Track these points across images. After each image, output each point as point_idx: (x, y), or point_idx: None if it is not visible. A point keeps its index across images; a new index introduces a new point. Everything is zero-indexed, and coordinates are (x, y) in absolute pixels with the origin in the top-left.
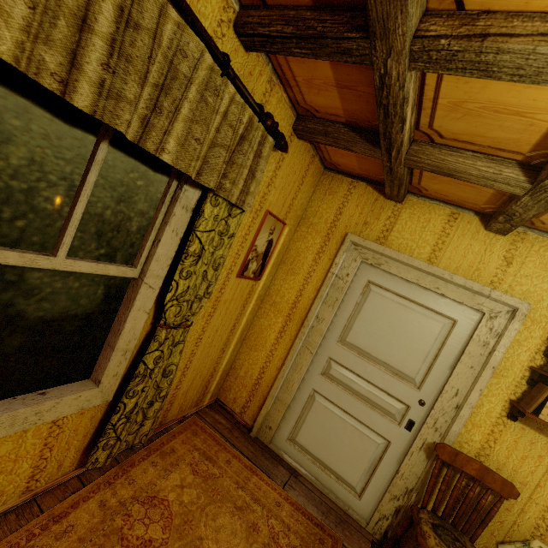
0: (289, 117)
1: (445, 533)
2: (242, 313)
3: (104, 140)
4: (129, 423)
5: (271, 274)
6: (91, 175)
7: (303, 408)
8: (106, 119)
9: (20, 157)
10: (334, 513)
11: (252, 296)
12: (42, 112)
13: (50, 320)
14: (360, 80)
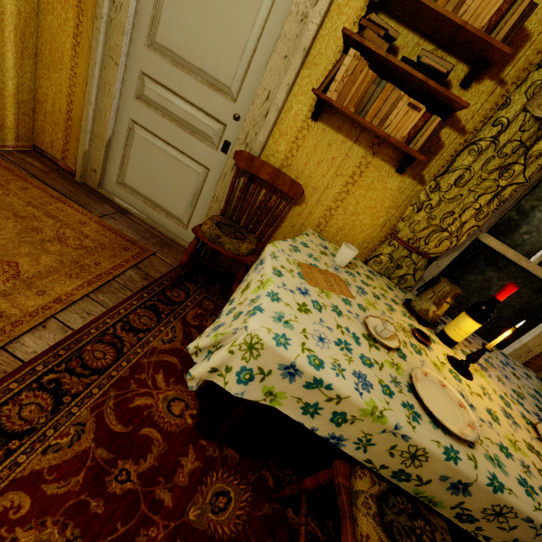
0: None
1: (230, 228)
2: None
3: None
4: None
5: None
6: None
7: (126, 146)
8: None
9: None
10: (158, 239)
11: None
12: None
13: None
14: None
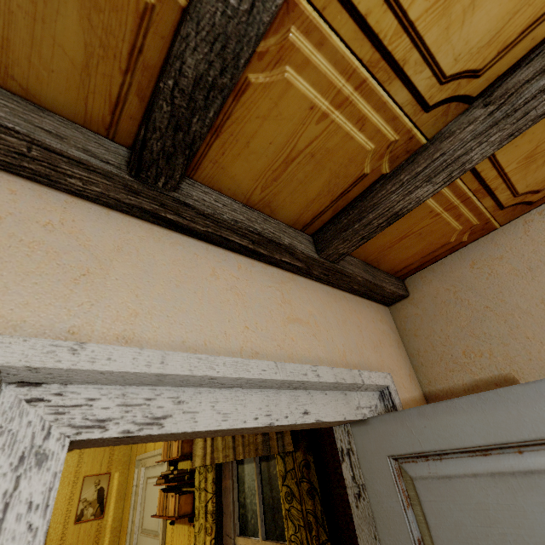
0: None
1: None
2: None
3: None
4: None
5: (118, 507)
6: None
7: None
8: None
9: None
10: None
11: (103, 531)
12: None
13: None
14: None
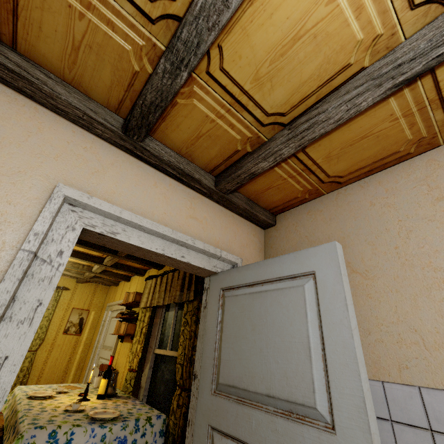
0: (73, 280)
1: None
2: (75, 352)
3: None
4: None
5: (91, 332)
6: None
7: None
8: None
9: None
10: None
11: (79, 343)
12: None
13: None
14: None
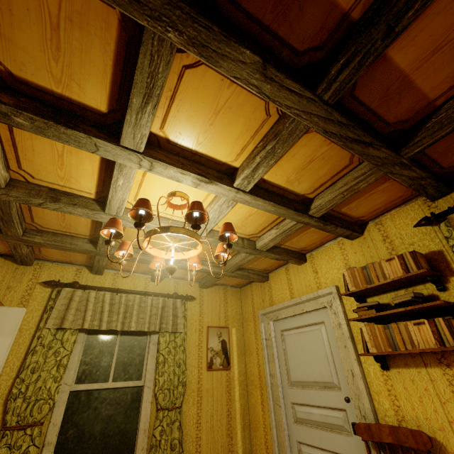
0: (194, 285)
1: None
2: (231, 399)
3: (119, 335)
4: None
5: (241, 362)
6: (116, 347)
7: None
8: (110, 328)
9: (97, 351)
10: None
11: (232, 383)
12: (102, 336)
13: (111, 415)
14: None
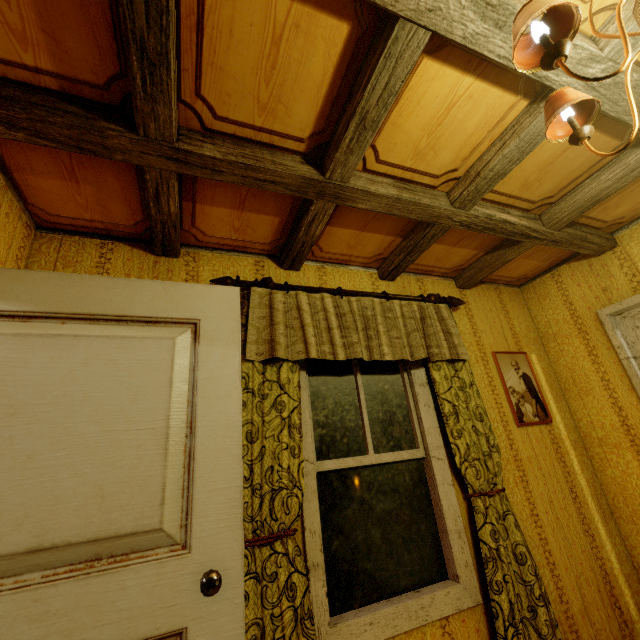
0: (449, 284)
1: None
2: (569, 471)
3: (357, 373)
4: (521, 637)
5: (562, 410)
6: (361, 395)
7: None
8: (353, 357)
9: (331, 404)
10: None
11: (561, 445)
12: (330, 378)
13: (389, 511)
14: (460, 233)
